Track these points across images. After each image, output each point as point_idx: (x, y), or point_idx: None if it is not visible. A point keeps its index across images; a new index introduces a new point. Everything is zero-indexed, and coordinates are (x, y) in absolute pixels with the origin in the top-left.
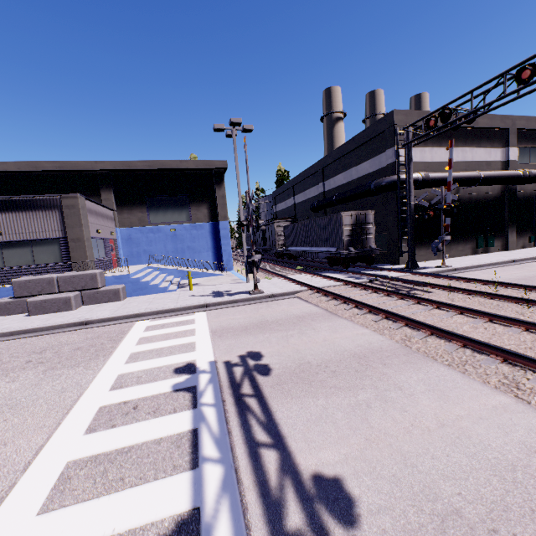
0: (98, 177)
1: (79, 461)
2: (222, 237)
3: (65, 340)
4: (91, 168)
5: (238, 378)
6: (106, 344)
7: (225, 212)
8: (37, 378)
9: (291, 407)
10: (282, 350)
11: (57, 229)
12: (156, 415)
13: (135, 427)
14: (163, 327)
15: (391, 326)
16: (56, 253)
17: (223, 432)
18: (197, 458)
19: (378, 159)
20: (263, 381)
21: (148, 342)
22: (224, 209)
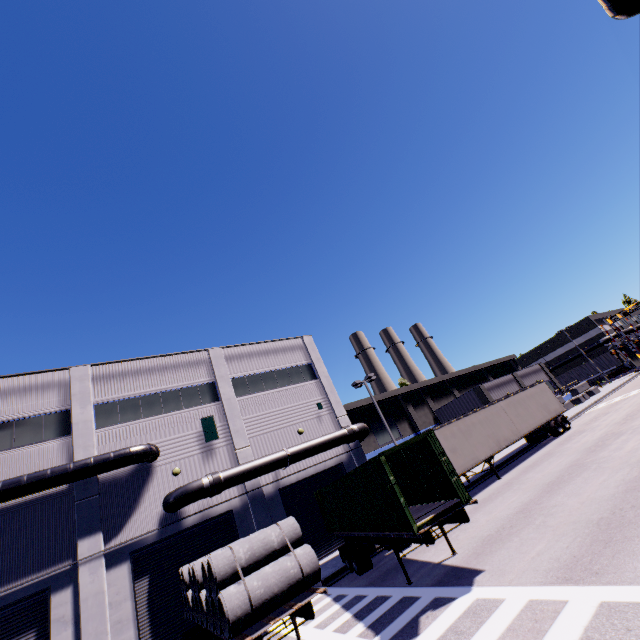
0: (484, 371)
1: None
2: None
3: None
4: (483, 367)
5: None
6: None
7: None
8: None
9: None
10: None
11: (545, 376)
12: None
13: None
14: None
15: None
16: (551, 386)
17: None
18: None
19: (588, 334)
20: None
21: None
22: None
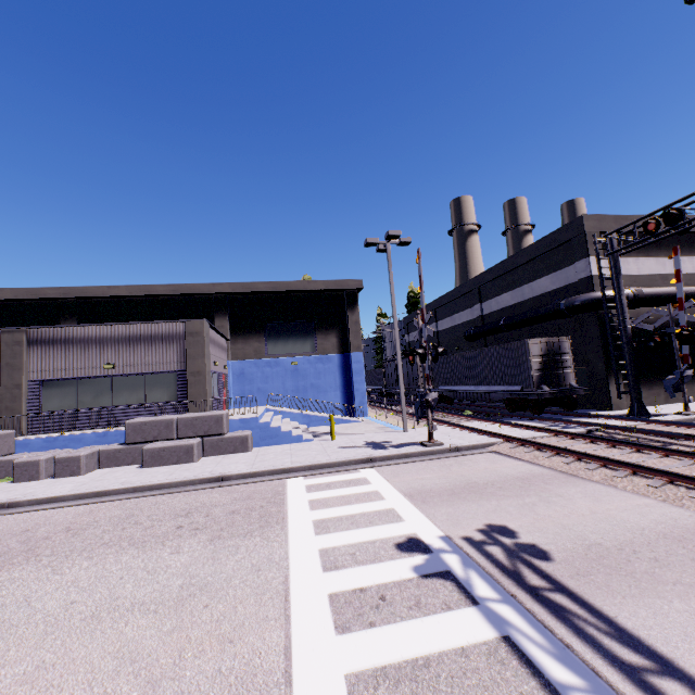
0: (213, 302)
1: (363, 676)
2: (354, 372)
3: (208, 500)
4: (208, 291)
5: (506, 563)
6: (268, 507)
7: (359, 341)
8: (207, 549)
9: (636, 611)
10: (538, 524)
11: (176, 360)
12: (424, 612)
13: (406, 628)
14: (330, 486)
15: (690, 494)
16: (171, 389)
17: (556, 644)
18: (549, 684)
19: (564, 273)
20: (550, 568)
21: (326, 507)
22: (358, 338)
